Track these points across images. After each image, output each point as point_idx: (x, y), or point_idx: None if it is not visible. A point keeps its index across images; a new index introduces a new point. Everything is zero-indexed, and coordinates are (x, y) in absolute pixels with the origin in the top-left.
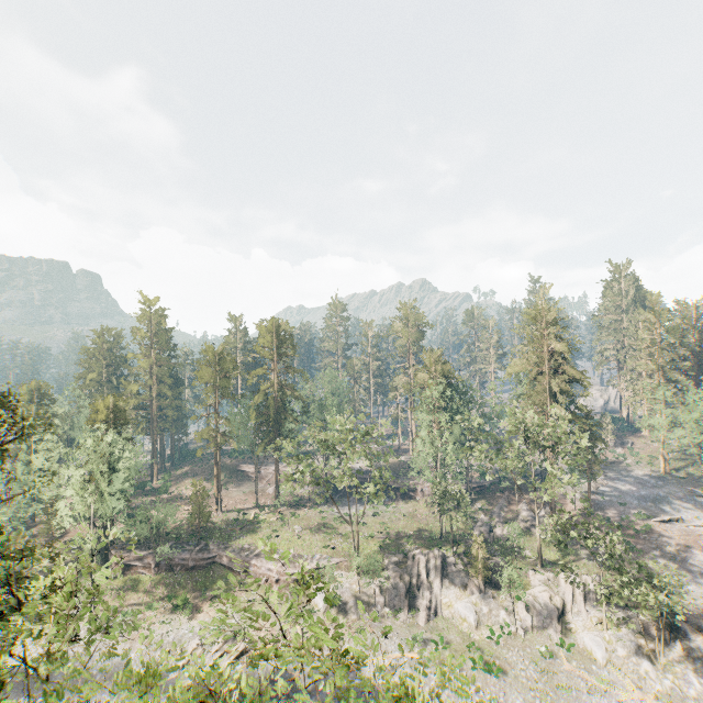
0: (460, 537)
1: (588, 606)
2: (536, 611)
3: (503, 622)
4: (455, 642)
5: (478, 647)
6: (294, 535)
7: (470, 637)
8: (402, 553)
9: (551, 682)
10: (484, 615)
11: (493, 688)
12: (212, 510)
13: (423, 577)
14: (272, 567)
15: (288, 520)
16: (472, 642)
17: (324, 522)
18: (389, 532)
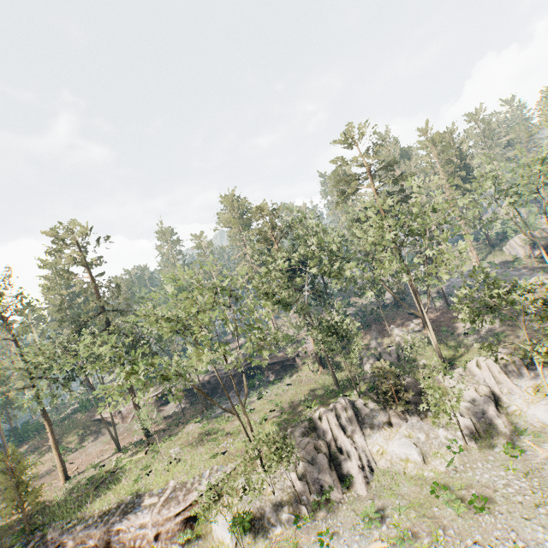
0: (355, 378)
1: (514, 381)
2: (471, 411)
3: (447, 440)
4: (412, 494)
5: (441, 486)
6: (171, 461)
7: (424, 478)
8: (305, 420)
9: (547, 483)
10: (425, 443)
11: (498, 533)
12: (57, 481)
13: (340, 434)
14: (146, 519)
15: (158, 446)
16: (433, 482)
17: (206, 429)
18: (282, 406)
